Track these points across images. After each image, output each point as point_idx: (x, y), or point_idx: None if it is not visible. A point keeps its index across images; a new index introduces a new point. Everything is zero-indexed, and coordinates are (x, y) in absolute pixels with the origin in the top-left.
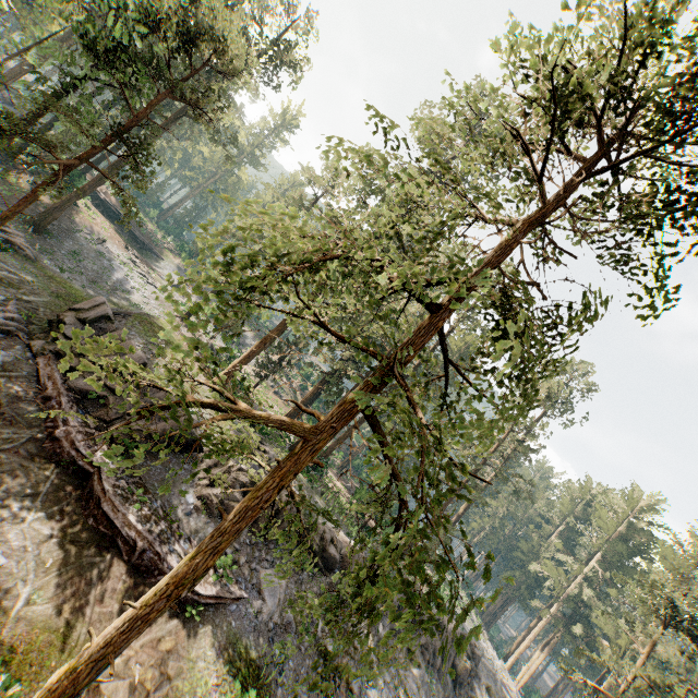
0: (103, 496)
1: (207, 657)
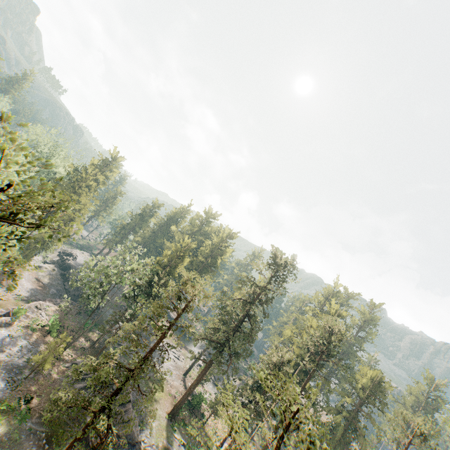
0: None
1: None
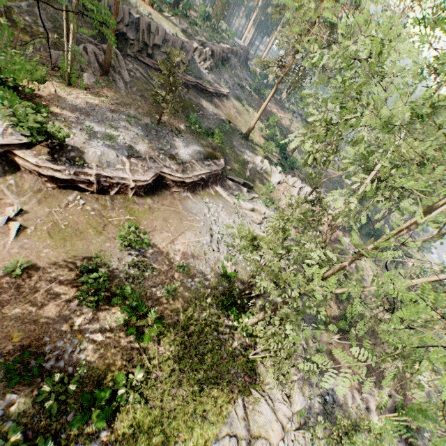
0: (206, 88)
1: (235, 102)
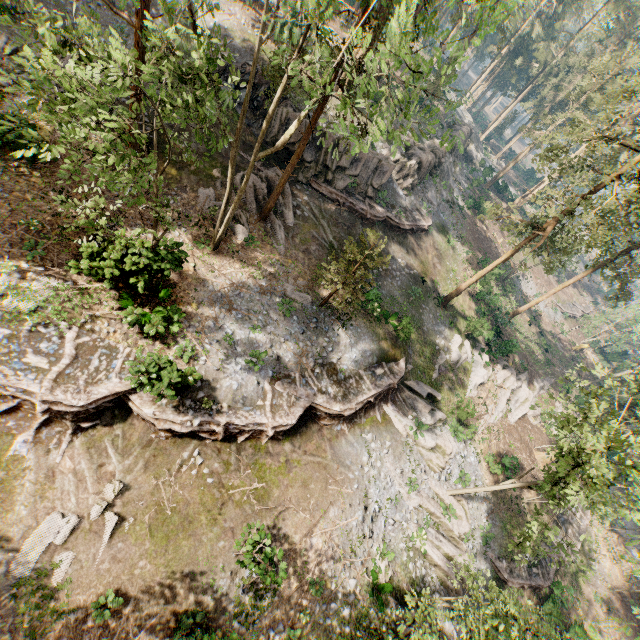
0: (398, 225)
1: (437, 236)
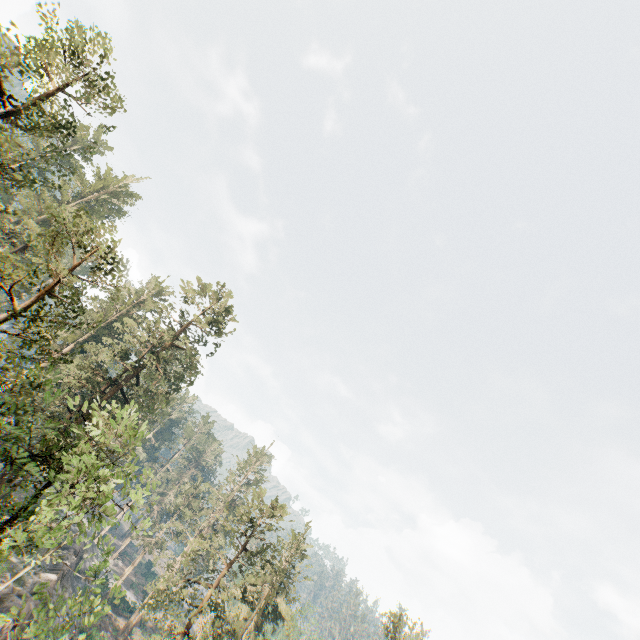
0: None
1: None
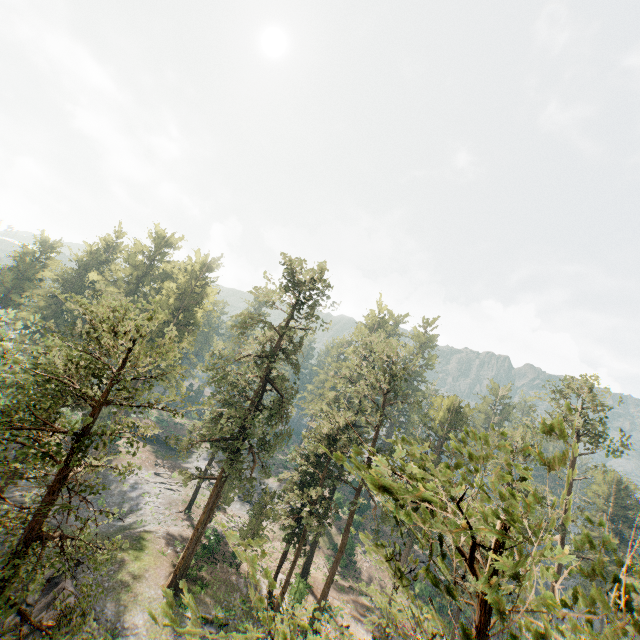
0: None
1: None
